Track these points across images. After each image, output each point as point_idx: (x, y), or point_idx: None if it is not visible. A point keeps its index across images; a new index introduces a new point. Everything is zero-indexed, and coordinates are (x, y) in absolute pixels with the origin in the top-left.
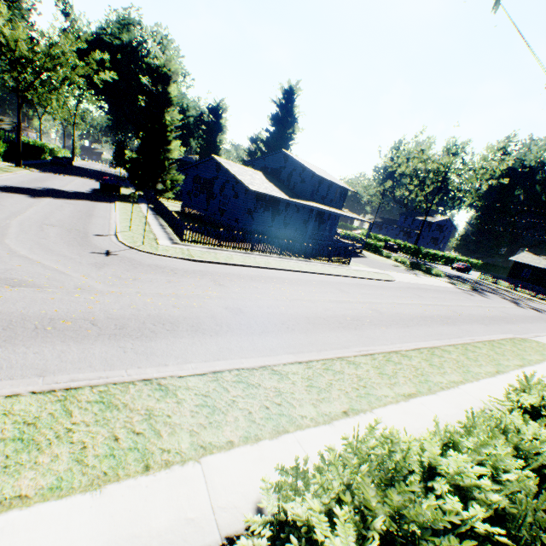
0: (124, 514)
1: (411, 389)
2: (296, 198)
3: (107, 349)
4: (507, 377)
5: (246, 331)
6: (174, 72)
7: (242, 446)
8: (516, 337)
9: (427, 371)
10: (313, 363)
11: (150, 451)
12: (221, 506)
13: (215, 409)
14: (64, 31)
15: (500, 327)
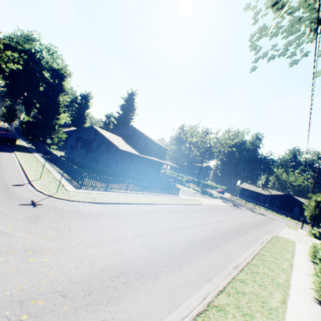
0: None
1: (280, 295)
2: (143, 154)
3: None
4: (296, 268)
5: (172, 267)
6: (68, 74)
7: None
8: (273, 235)
9: (272, 275)
10: (227, 288)
11: None
12: None
13: None
14: None
15: (262, 229)
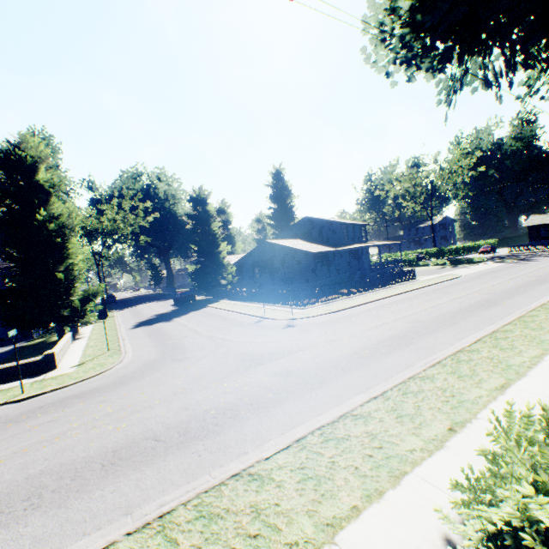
0: None
1: None
2: (338, 247)
3: (408, 352)
4: None
5: (447, 326)
6: (207, 194)
7: None
8: None
9: None
10: (512, 322)
11: (518, 364)
12: None
13: (511, 348)
14: (93, 200)
15: None
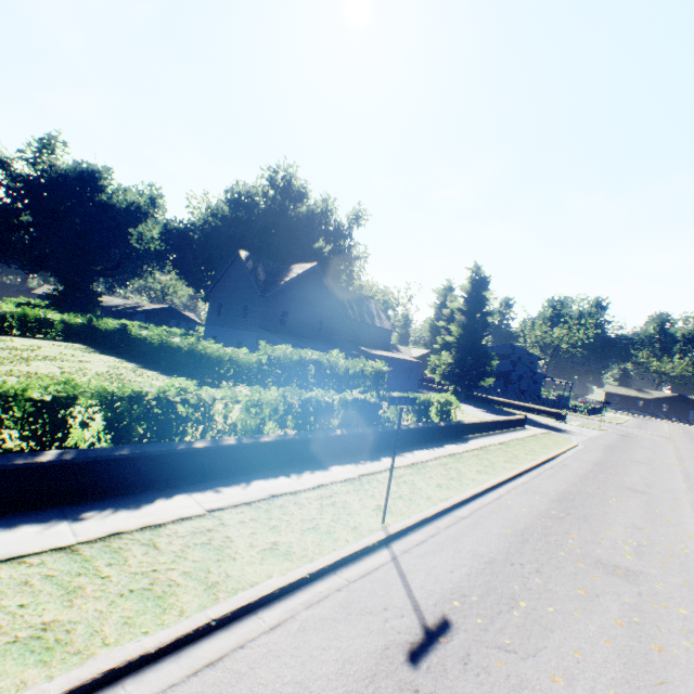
0: None
1: None
2: None
3: None
4: None
5: None
6: None
7: None
8: None
9: None
10: None
11: None
12: None
13: None
14: None
15: None
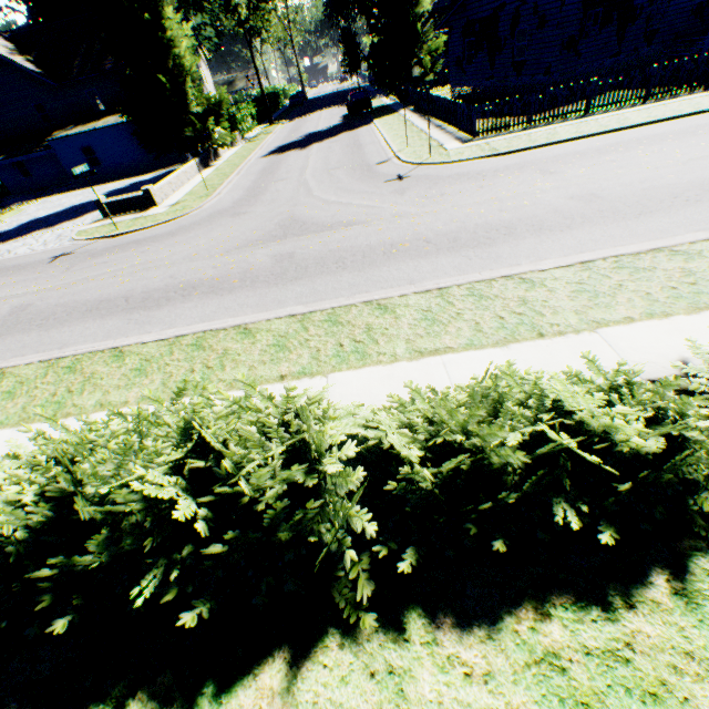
0: (534, 361)
1: None
2: None
3: (451, 260)
4: None
5: (612, 218)
6: None
7: (645, 321)
8: None
9: None
10: None
11: (537, 325)
12: (633, 361)
13: (597, 294)
14: None
15: None
